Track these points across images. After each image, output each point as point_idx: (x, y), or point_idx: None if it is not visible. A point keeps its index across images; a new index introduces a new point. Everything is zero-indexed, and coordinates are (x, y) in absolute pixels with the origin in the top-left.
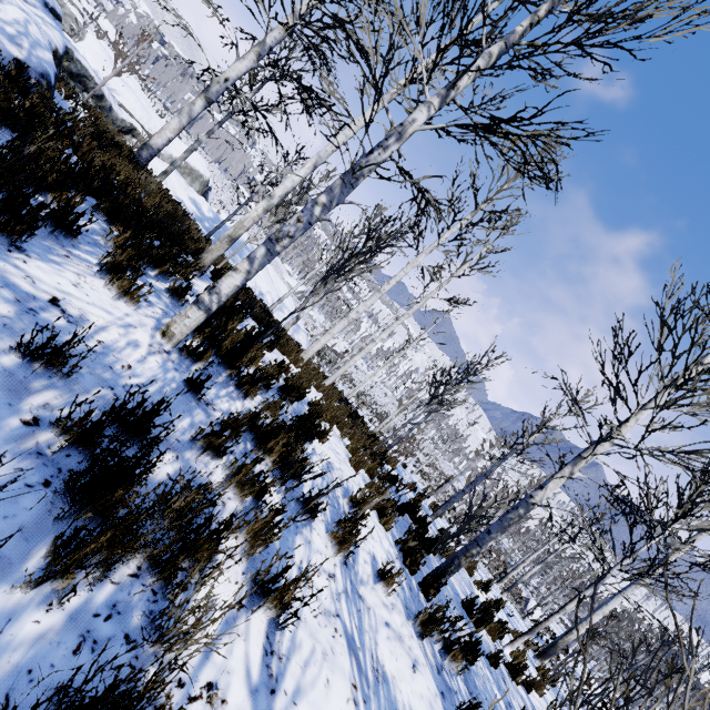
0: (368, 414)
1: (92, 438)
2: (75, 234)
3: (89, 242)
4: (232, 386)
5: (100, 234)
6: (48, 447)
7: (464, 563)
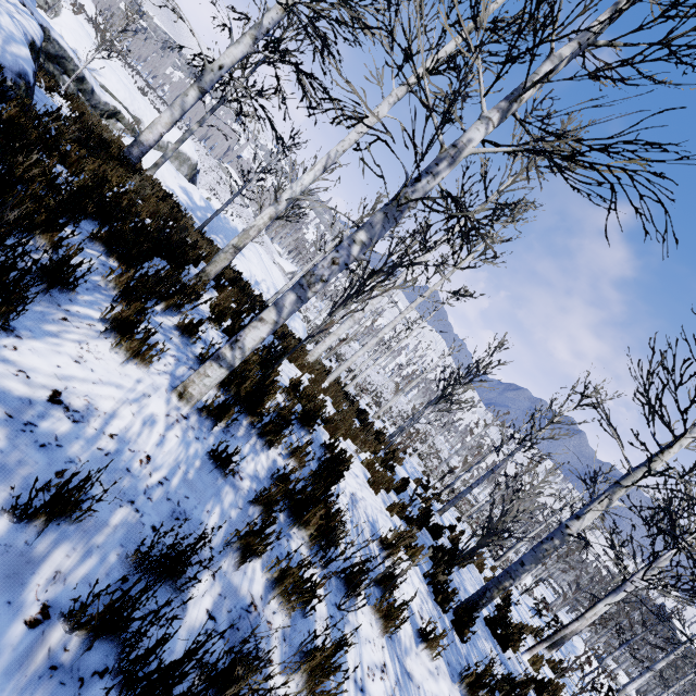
0: (364, 396)
1: (120, 623)
2: (72, 287)
3: (87, 288)
4: (254, 436)
5: (98, 272)
6: (63, 649)
7: (496, 595)
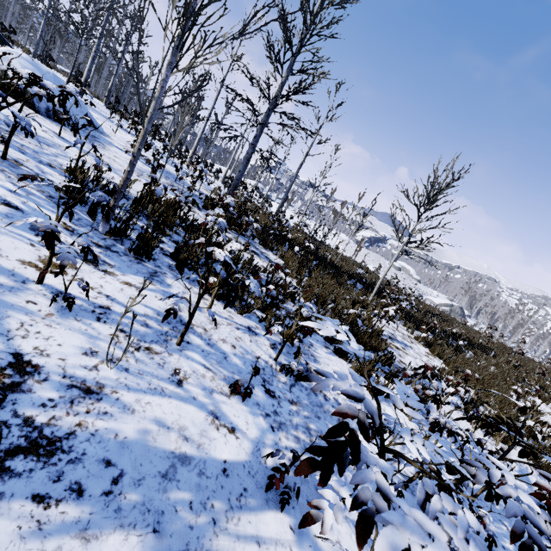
0: None
1: None
2: None
3: None
4: None
5: None
6: None
7: None
